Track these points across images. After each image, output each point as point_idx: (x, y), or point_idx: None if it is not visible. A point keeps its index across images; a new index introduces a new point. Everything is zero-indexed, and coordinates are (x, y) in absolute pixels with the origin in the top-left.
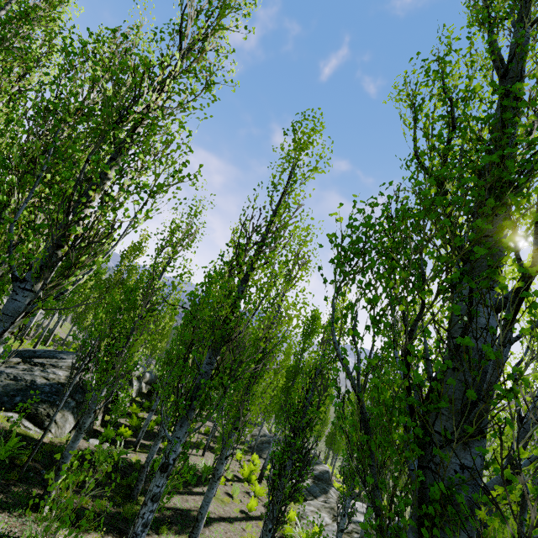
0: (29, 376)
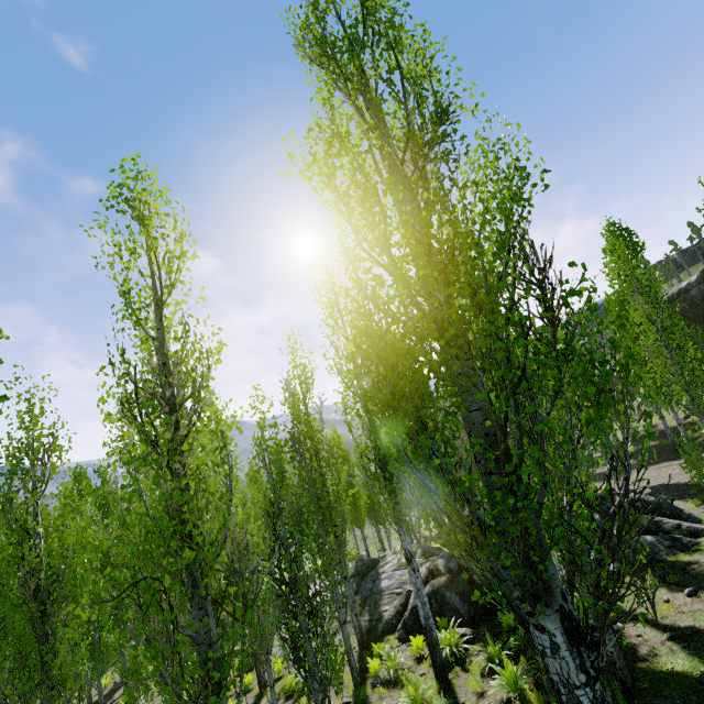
0: None
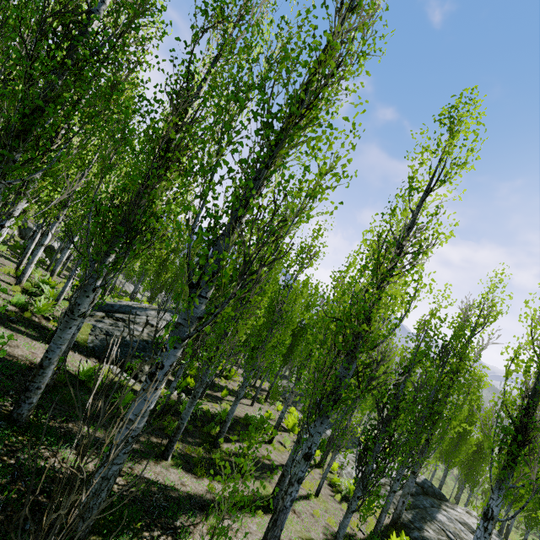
0: (117, 331)
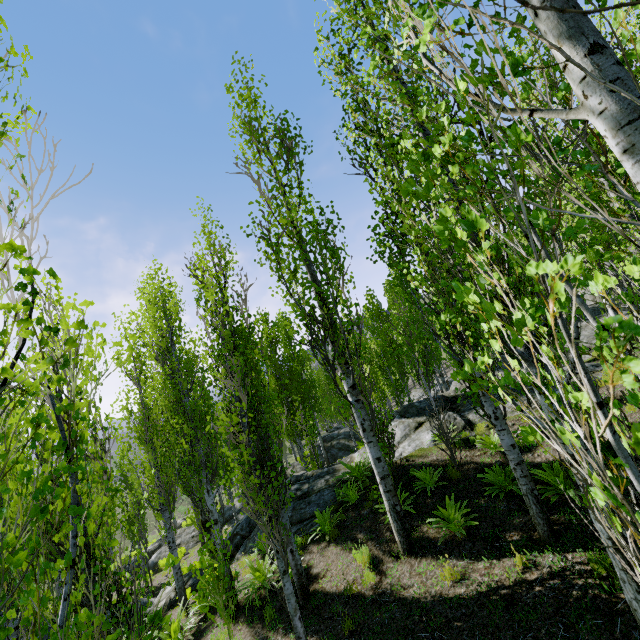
0: None
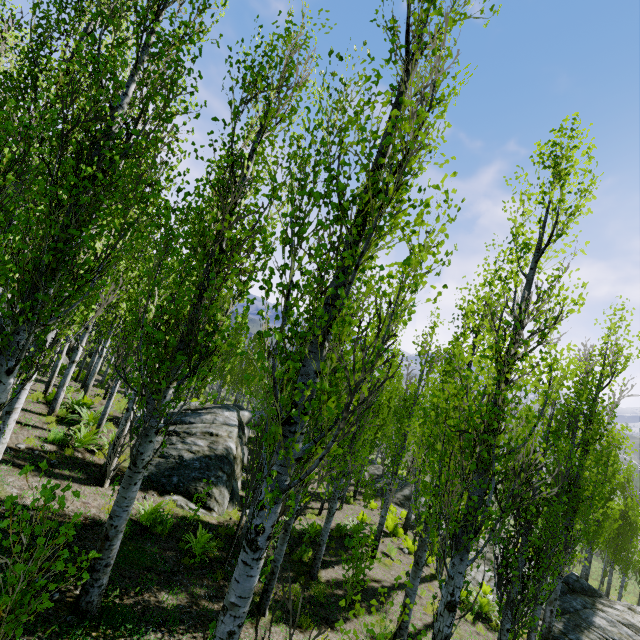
0: (173, 450)
